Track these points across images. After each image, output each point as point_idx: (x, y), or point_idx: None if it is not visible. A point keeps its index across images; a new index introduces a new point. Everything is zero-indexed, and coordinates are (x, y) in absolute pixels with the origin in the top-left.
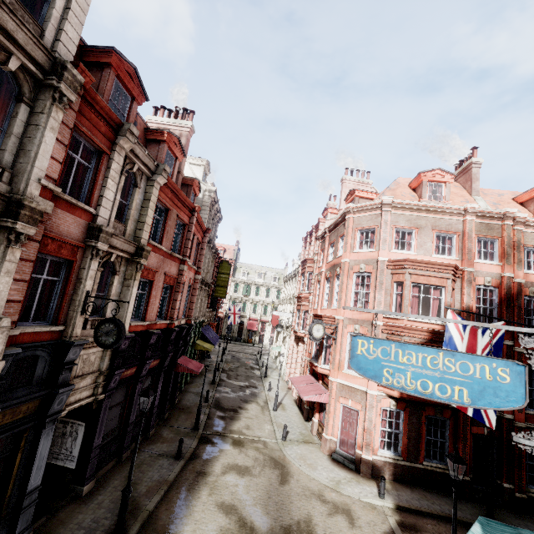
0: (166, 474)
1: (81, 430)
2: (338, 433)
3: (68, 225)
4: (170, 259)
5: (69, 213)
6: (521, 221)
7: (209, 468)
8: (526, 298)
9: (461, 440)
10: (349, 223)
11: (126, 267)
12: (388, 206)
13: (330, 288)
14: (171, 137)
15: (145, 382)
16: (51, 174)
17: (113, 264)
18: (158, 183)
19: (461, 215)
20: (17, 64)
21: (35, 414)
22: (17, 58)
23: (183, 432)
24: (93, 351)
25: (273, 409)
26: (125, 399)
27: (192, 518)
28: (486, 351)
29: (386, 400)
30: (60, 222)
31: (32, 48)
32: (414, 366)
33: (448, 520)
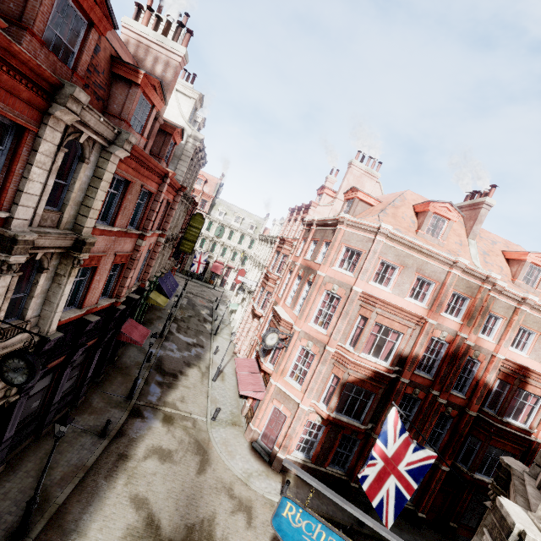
0: (86, 457)
1: None
2: (263, 427)
3: None
4: (125, 236)
5: None
6: (498, 289)
7: (133, 450)
8: (468, 358)
9: (364, 459)
10: (338, 235)
11: (59, 259)
12: (383, 235)
13: (299, 289)
14: (149, 78)
15: (77, 360)
16: None
17: (40, 260)
18: (116, 156)
19: (449, 266)
20: None
21: None
22: None
23: (115, 401)
24: None
25: (212, 379)
26: (49, 383)
27: (102, 513)
28: (410, 467)
29: (314, 415)
30: None
31: None
32: None
33: (329, 521)
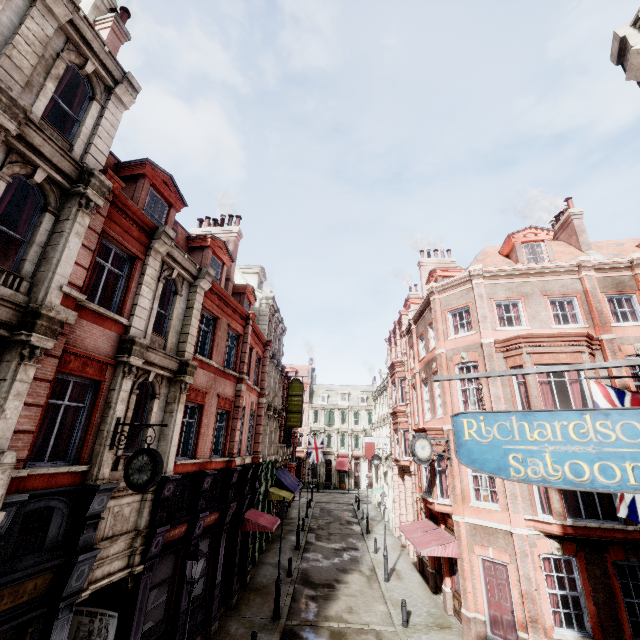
0: None
1: (112, 624)
2: (484, 606)
3: (96, 339)
4: (223, 377)
5: (97, 324)
6: None
7: None
8: None
9: None
10: (435, 305)
11: (168, 389)
12: (478, 277)
13: (430, 391)
14: (215, 241)
15: (201, 547)
16: (75, 281)
17: (152, 386)
18: (201, 289)
19: (575, 272)
20: (43, 176)
21: (45, 595)
22: (44, 171)
23: (258, 624)
24: (128, 501)
25: (383, 578)
26: (174, 573)
27: None
28: None
29: (544, 542)
30: (86, 335)
31: (58, 160)
32: (552, 443)
33: None
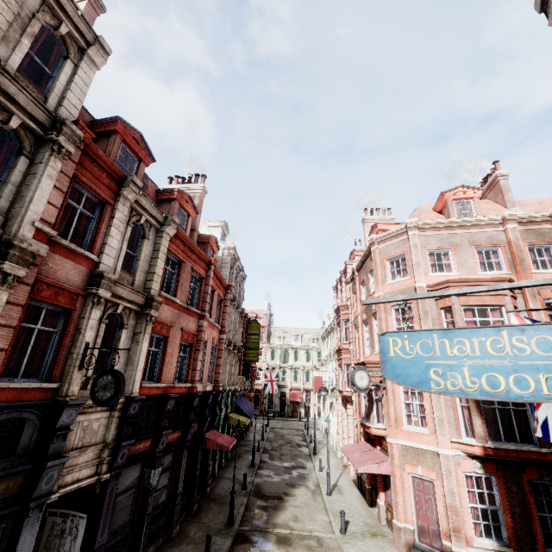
0: None
1: (82, 524)
2: (413, 517)
3: (67, 272)
4: (187, 313)
5: (68, 259)
6: None
7: None
8: None
9: None
10: (375, 254)
11: (136, 320)
12: (413, 229)
13: (369, 330)
14: (181, 195)
15: (164, 461)
16: (47, 218)
17: (121, 317)
18: (167, 235)
19: (500, 225)
20: (18, 123)
21: (17, 496)
22: (19, 118)
23: (214, 529)
24: (96, 417)
25: (326, 493)
26: (139, 482)
27: None
28: None
29: (467, 462)
30: (58, 268)
31: (32, 109)
32: (470, 358)
33: None
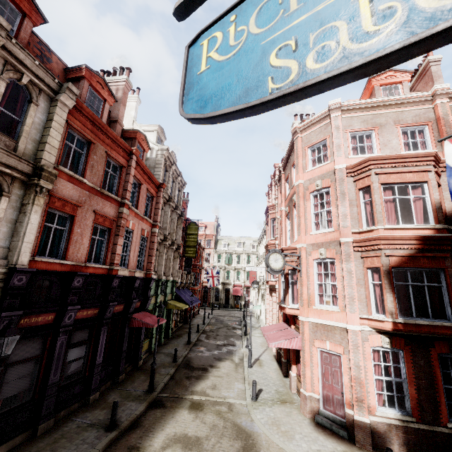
0: (84, 451)
1: None
2: (319, 387)
3: None
4: (102, 197)
5: None
6: None
7: (147, 441)
8: None
9: None
10: (297, 143)
11: (24, 191)
12: (336, 110)
13: (290, 221)
14: (93, 75)
15: (79, 335)
16: None
17: (0, 184)
18: (64, 105)
19: (429, 102)
20: None
21: None
22: None
23: (133, 395)
24: None
25: (247, 365)
26: (42, 353)
27: None
28: None
29: (375, 337)
30: None
31: None
32: None
33: None
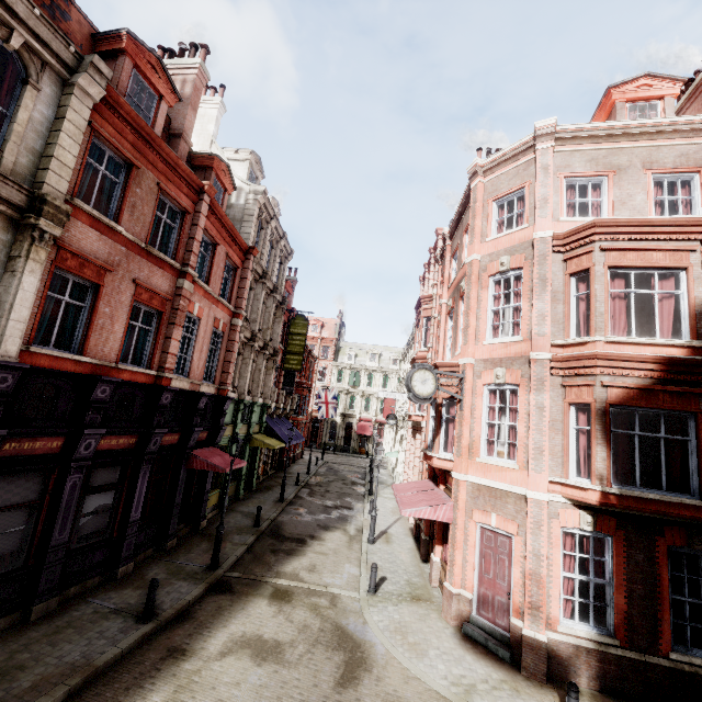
0: (99, 650)
1: None
2: (473, 582)
3: None
4: (148, 260)
5: None
6: None
7: (200, 642)
8: None
9: None
10: (476, 193)
11: (13, 236)
12: (547, 138)
13: (454, 322)
14: (140, 50)
15: (103, 475)
16: None
17: None
18: (86, 95)
19: None
20: None
21: None
22: None
23: (186, 572)
24: None
25: (368, 540)
26: (41, 499)
27: None
28: None
29: (571, 514)
30: None
31: None
32: None
33: None
